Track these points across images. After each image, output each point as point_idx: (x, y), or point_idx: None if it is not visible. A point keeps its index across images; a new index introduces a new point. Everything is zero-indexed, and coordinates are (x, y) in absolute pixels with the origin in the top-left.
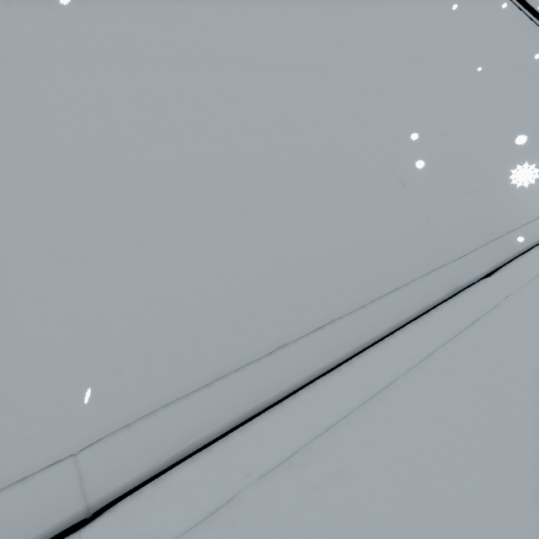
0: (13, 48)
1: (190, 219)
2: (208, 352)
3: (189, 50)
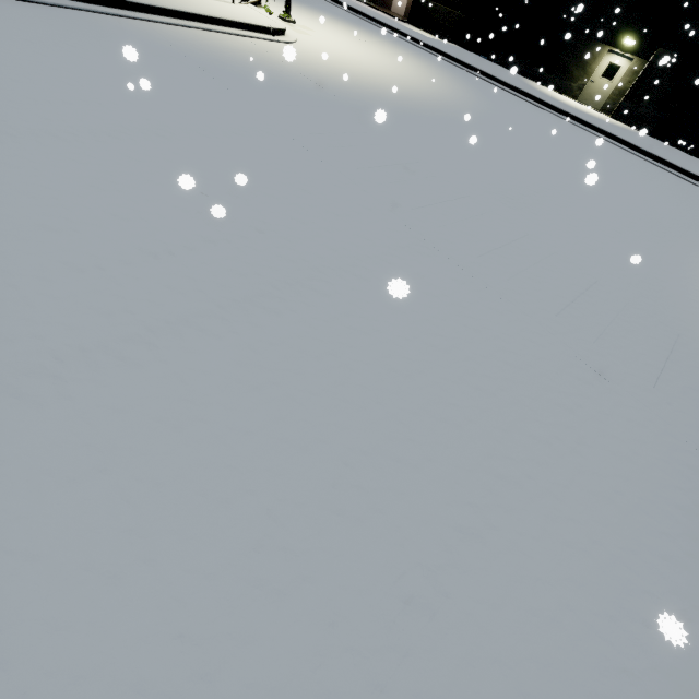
0: (34, 360)
1: (405, 595)
2: None
3: (276, 273)
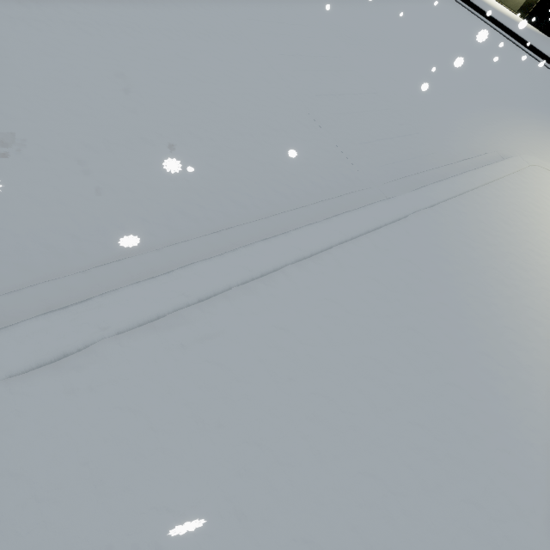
0: None
1: (86, 143)
2: (90, 248)
3: (103, 17)
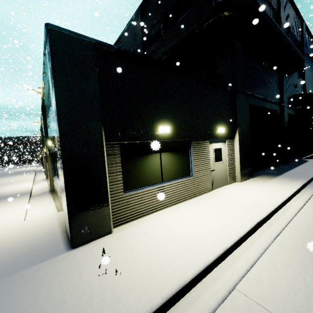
0: None
1: None
2: None
3: None
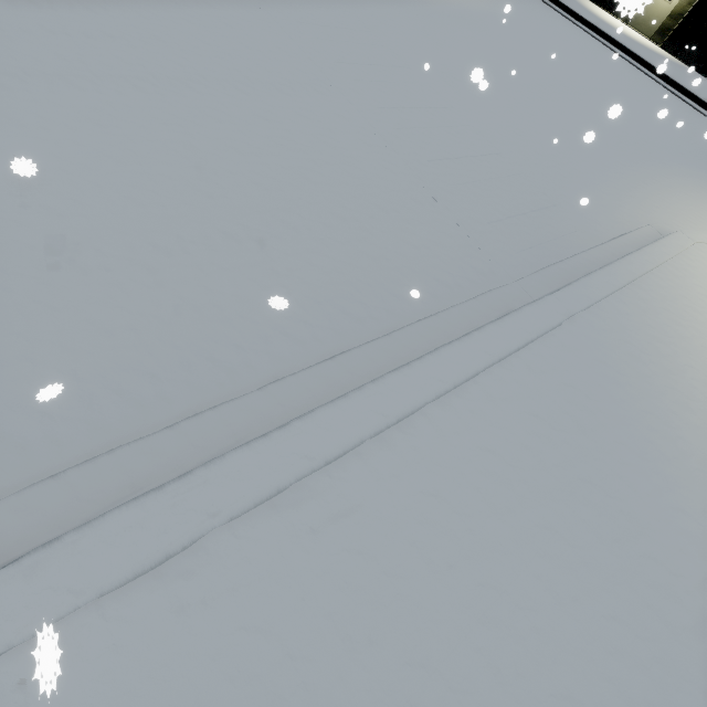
0: None
1: (156, 244)
2: (174, 390)
3: (161, 69)
